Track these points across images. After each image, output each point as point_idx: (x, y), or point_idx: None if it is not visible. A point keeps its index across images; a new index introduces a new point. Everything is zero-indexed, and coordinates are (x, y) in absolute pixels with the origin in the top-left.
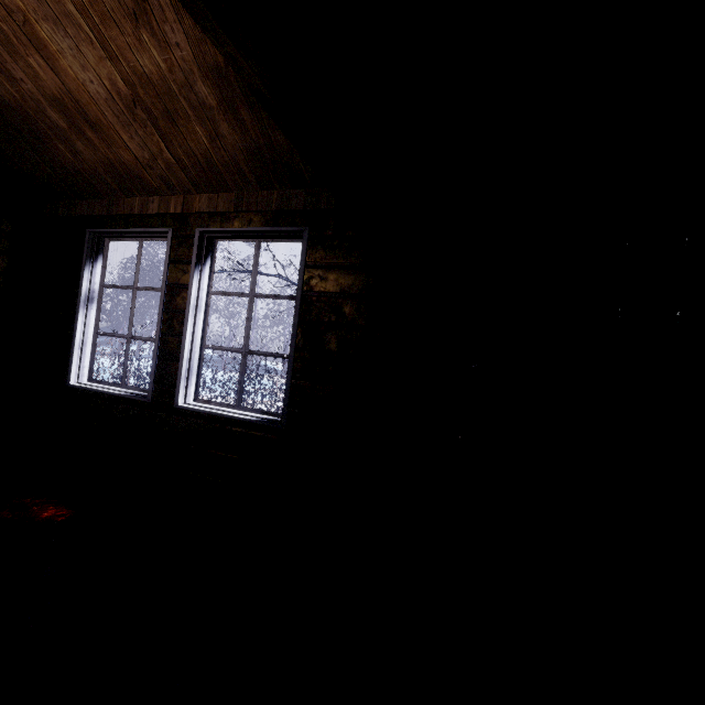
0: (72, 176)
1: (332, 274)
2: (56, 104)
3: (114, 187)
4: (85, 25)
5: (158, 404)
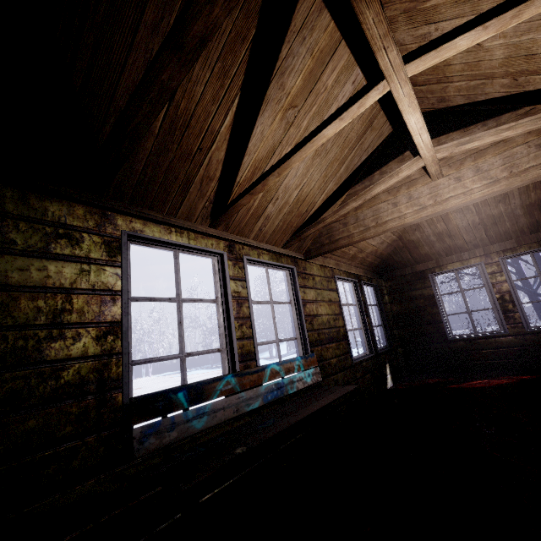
0: (421, 257)
1: None
2: (437, 234)
3: (442, 255)
4: (473, 209)
5: (513, 333)
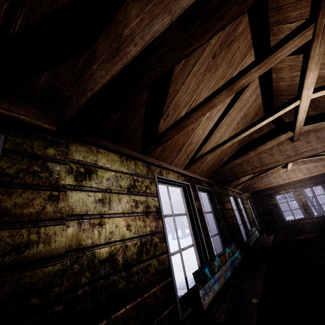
0: (269, 188)
1: None
2: None
3: (277, 187)
4: None
5: (309, 218)
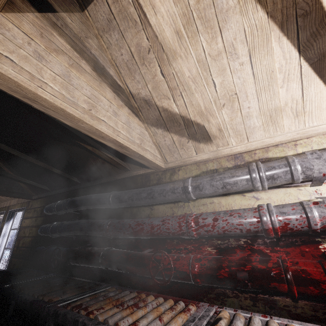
0: None
1: (26, 220)
2: None
3: None
4: None
5: None
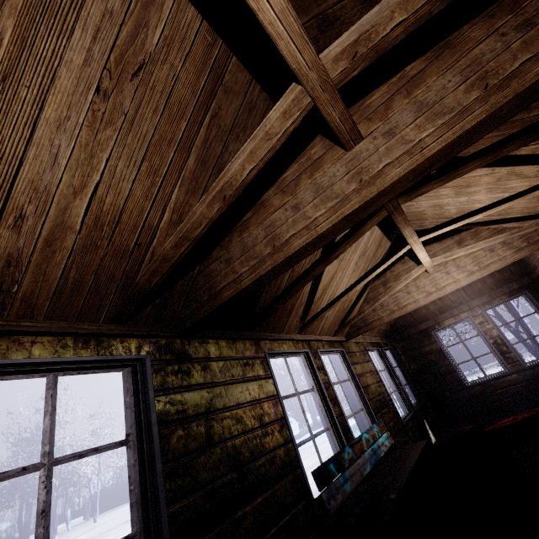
0: (421, 318)
1: None
2: None
3: (437, 314)
4: None
5: (515, 371)
